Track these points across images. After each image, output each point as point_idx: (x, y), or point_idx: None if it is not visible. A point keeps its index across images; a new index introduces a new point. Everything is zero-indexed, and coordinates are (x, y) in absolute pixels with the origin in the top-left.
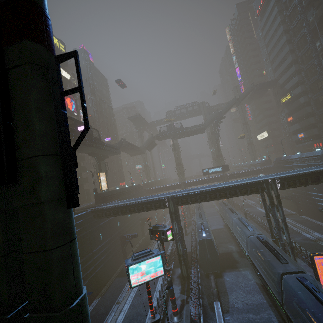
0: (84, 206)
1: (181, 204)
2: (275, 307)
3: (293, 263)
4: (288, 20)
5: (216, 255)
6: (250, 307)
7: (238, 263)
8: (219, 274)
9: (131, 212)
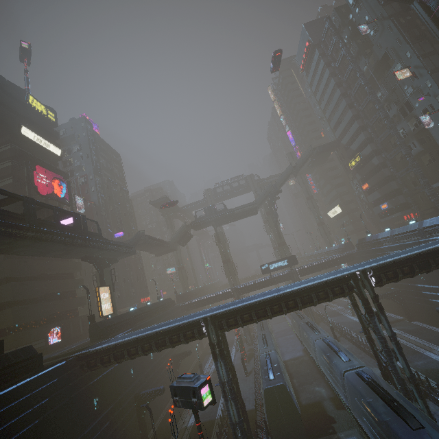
0: (71, 348)
1: (228, 327)
2: None
3: (425, 414)
4: (338, 72)
5: (297, 415)
6: None
7: (335, 421)
8: None
9: (146, 352)
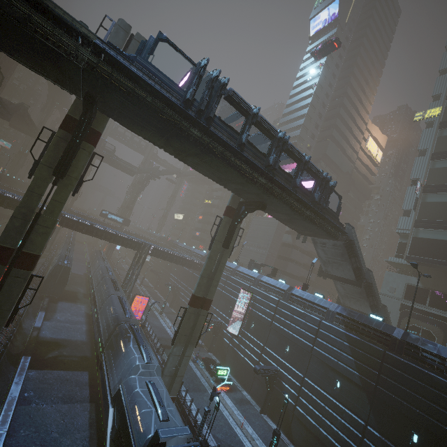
0: None
1: (65, 225)
2: (90, 324)
3: None
4: None
5: (65, 283)
6: (70, 321)
7: (79, 300)
8: (55, 301)
9: None
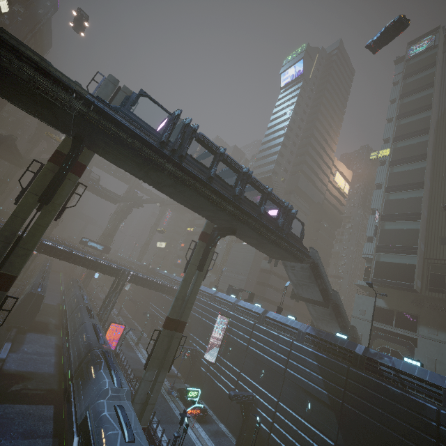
0: None
1: (43, 251)
2: (60, 356)
3: None
4: None
5: (37, 312)
6: (38, 353)
7: (50, 331)
8: (23, 332)
9: None
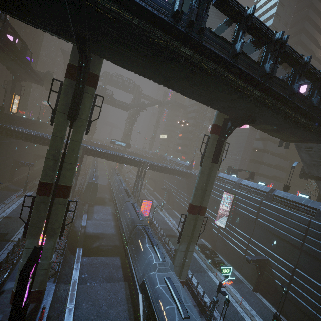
0: None
1: (89, 154)
2: (116, 221)
3: None
4: None
5: (96, 193)
6: (103, 219)
7: (106, 203)
8: (92, 205)
9: (44, 144)
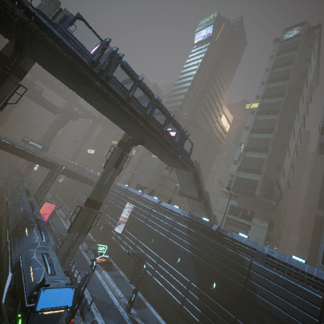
0: None
1: None
2: (1, 223)
3: None
4: None
5: None
6: None
7: None
8: None
9: None
